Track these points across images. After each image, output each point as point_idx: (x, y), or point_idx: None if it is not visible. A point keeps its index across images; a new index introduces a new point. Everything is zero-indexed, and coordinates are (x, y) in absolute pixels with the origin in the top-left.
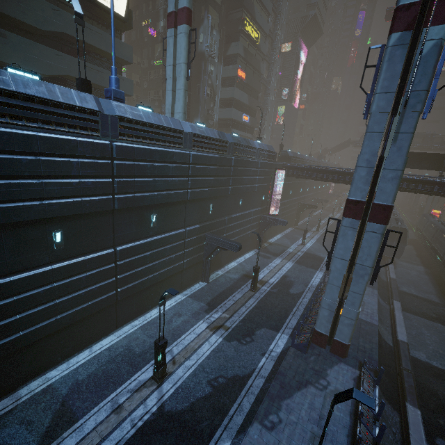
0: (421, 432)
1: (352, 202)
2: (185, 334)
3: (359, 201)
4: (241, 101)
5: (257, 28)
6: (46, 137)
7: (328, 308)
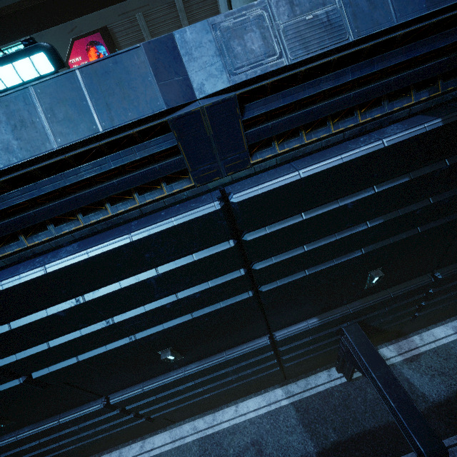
0: None
1: None
2: None
3: None
4: None
5: None
6: None
7: None
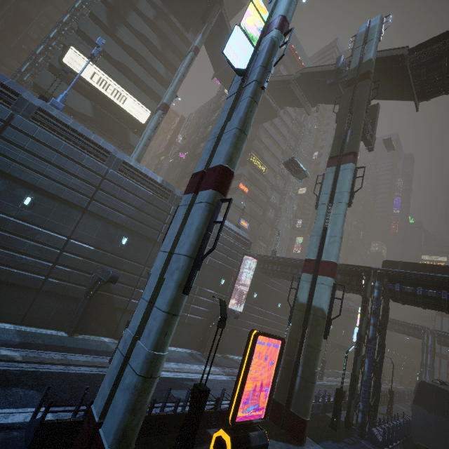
0: None
1: (193, 176)
2: None
3: (199, 172)
4: (241, 208)
5: (266, 165)
6: None
7: (122, 348)
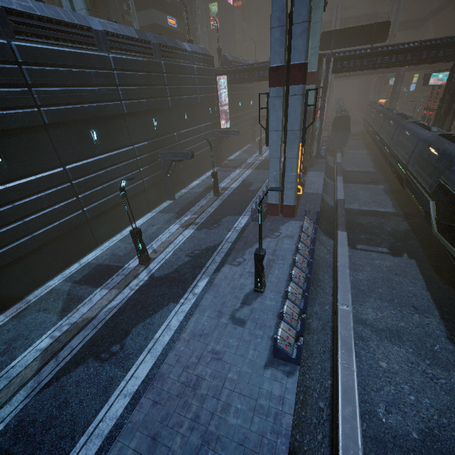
0: (345, 242)
1: (274, 70)
2: (161, 235)
3: (279, 66)
4: None
5: None
6: None
7: (274, 180)
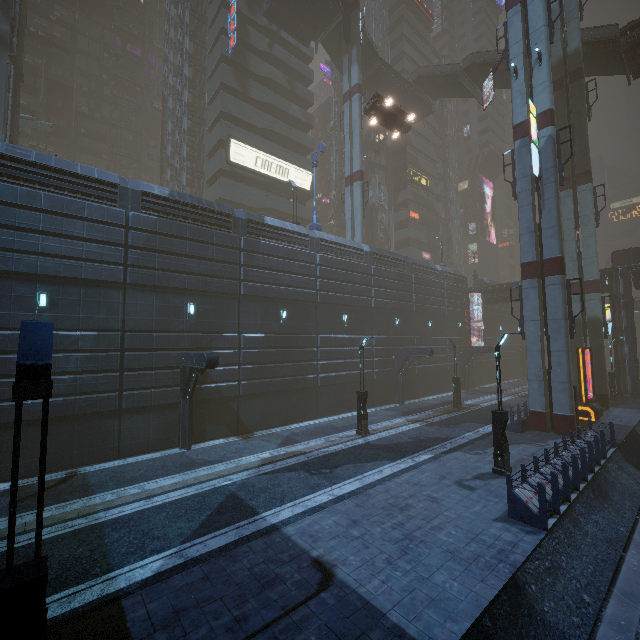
0: None
1: (525, 265)
2: (382, 422)
3: (531, 262)
4: (418, 240)
5: (424, 175)
6: (284, 247)
7: (535, 378)
